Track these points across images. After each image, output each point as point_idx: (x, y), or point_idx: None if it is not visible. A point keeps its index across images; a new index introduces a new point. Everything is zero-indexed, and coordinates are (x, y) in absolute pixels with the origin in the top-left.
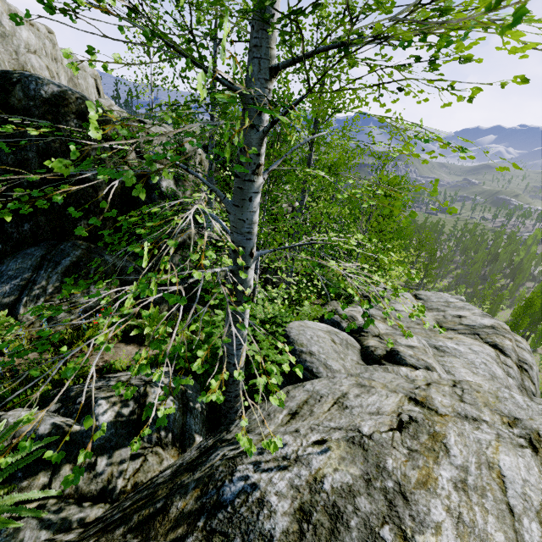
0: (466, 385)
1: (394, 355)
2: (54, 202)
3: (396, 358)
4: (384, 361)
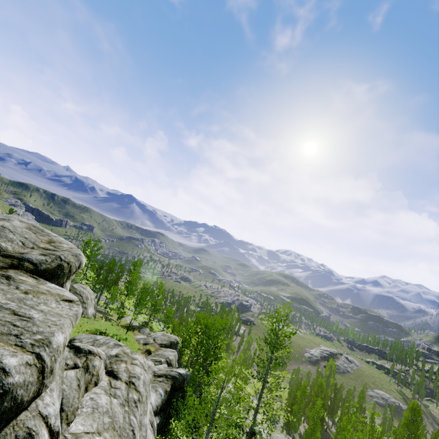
0: (272, 436)
1: (254, 432)
2: (180, 413)
3: (255, 433)
4: (253, 435)
